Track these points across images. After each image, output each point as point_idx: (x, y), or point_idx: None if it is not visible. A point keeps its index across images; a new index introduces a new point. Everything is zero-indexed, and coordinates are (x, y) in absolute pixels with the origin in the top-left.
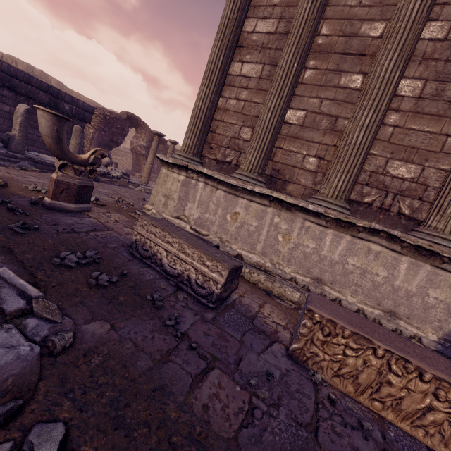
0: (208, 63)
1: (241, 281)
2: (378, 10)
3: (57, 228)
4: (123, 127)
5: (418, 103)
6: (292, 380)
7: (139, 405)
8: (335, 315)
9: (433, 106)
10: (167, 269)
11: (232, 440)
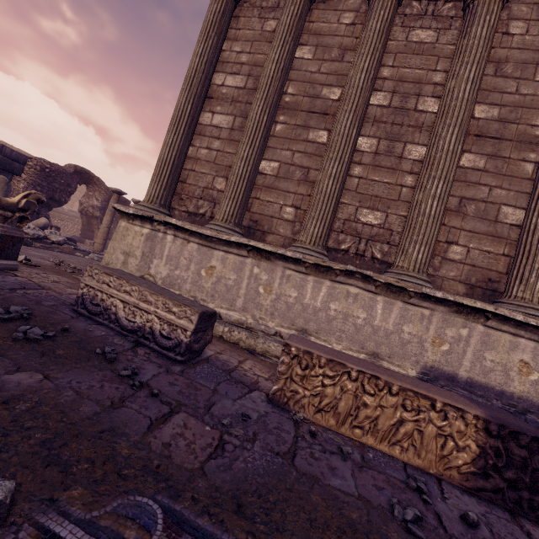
0: (175, 110)
1: (219, 341)
2: (335, 78)
3: None
4: (69, 182)
5: (376, 158)
6: (271, 420)
7: (80, 445)
8: (311, 347)
9: (388, 161)
10: (124, 324)
11: (197, 469)
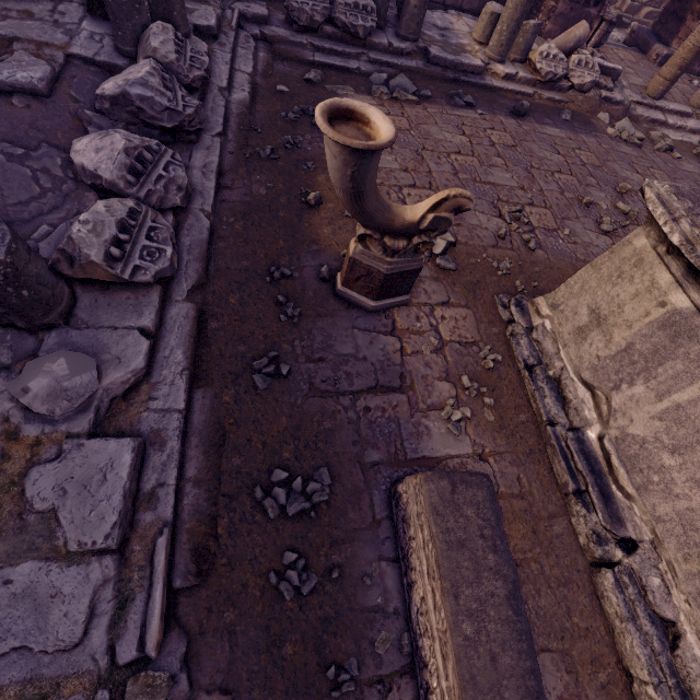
0: None
1: (608, 692)
2: None
3: (314, 375)
4: None
5: None
6: None
7: None
8: None
9: None
10: (411, 613)
11: None
